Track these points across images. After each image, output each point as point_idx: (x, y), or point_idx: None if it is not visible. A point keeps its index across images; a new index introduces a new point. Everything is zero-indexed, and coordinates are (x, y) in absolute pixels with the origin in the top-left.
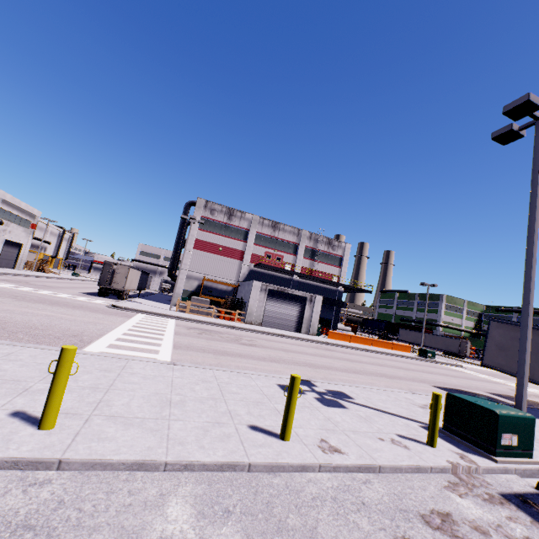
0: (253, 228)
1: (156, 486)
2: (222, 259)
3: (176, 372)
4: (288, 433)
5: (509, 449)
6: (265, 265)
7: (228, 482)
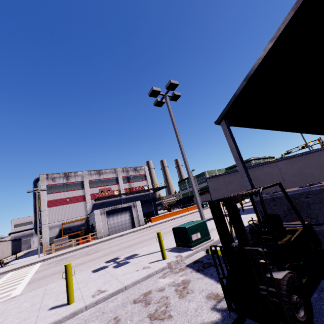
0: (86, 179)
1: None
2: (71, 206)
3: (12, 302)
4: (71, 299)
5: (198, 240)
6: (101, 197)
7: None
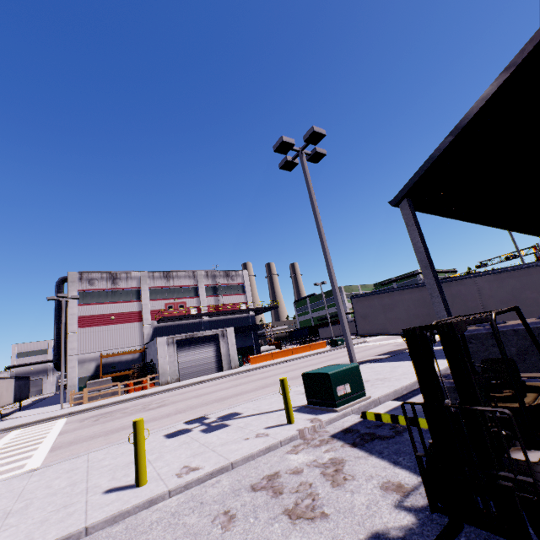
0: (145, 285)
1: None
2: (118, 328)
3: (34, 478)
4: (142, 477)
5: (346, 396)
6: (168, 317)
7: None
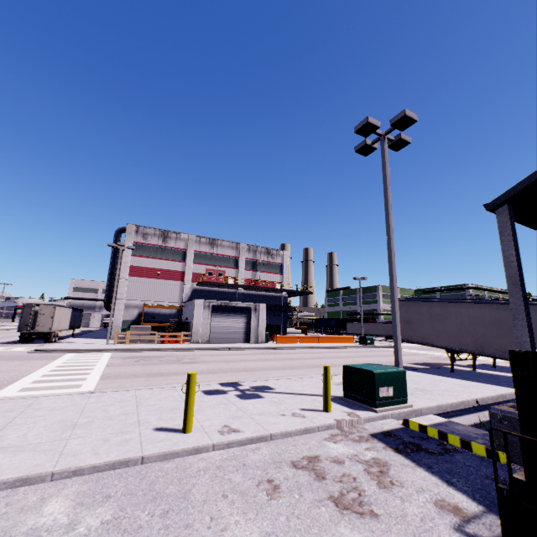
0: (191, 247)
1: (38, 494)
2: (162, 283)
3: (92, 399)
4: (189, 425)
5: (387, 399)
6: (207, 282)
7: (117, 476)
